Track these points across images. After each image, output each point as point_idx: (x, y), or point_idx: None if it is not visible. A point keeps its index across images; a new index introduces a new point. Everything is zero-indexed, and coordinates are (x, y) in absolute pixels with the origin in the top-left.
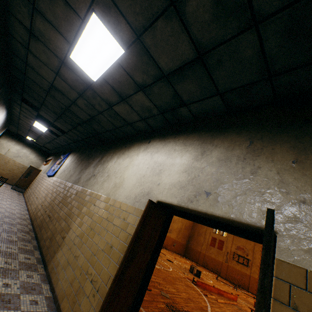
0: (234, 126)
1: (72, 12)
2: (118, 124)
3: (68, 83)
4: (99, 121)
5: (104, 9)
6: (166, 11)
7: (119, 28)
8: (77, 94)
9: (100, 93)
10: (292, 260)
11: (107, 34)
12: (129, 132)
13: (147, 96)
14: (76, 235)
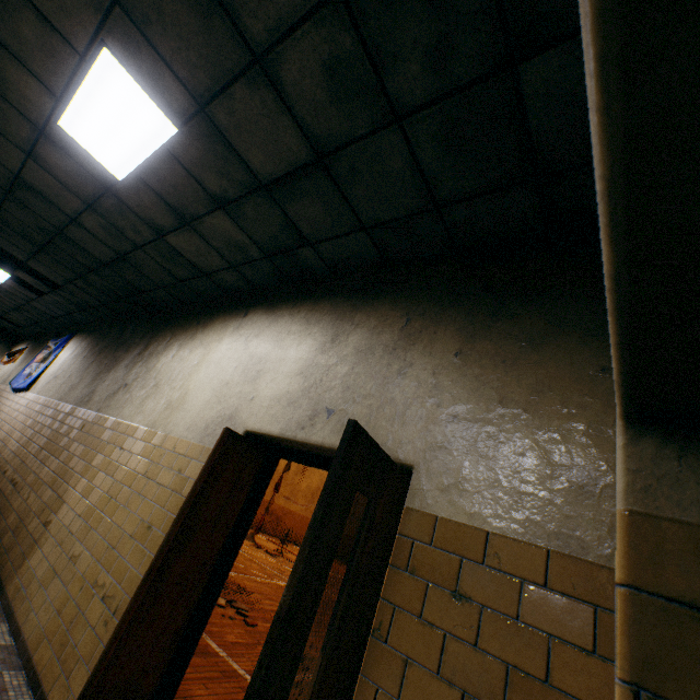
0: (390, 291)
1: (58, 37)
2: (181, 273)
3: (59, 178)
4: (138, 264)
5: (126, 45)
6: (248, 72)
7: (162, 85)
8: (82, 204)
9: (134, 205)
10: (423, 506)
11: (137, 92)
12: (208, 292)
13: (236, 221)
14: (77, 514)
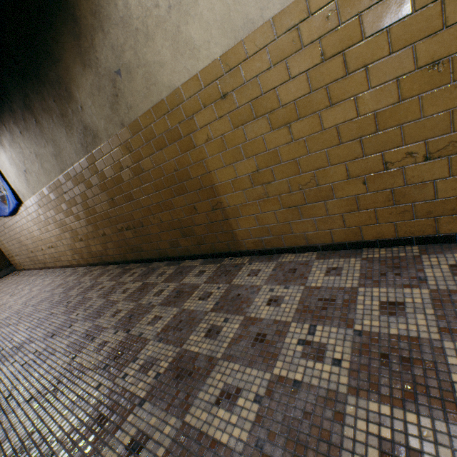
0: None
1: None
2: None
3: None
4: None
5: None
6: None
7: None
8: None
9: None
10: None
11: None
12: None
13: None
14: (249, 174)
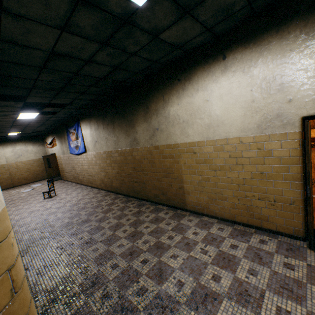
0: None
1: None
2: (158, 56)
3: (84, 35)
4: (126, 67)
5: None
6: None
7: None
8: (98, 46)
9: (143, 23)
10: None
11: None
12: (173, 58)
13: None
14: (197, 181)
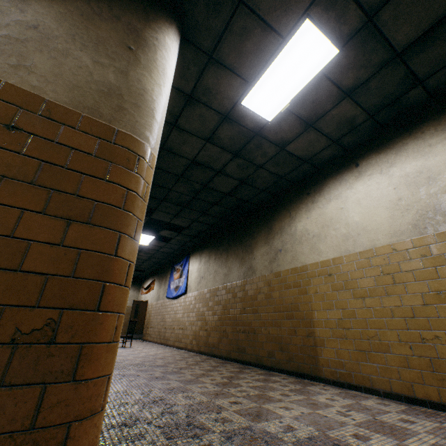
0: None
1: (271, 35)
2: (285, 170)
3: (222, 145)
4: (252, 181)
5: (325, 6)
6: None
7: (341, 21)
8: (230, 156)
9: (271, 135)
10: None
11: (317, 40)
12: (301, 174)
13: (355, 101)
14: (336, 319)
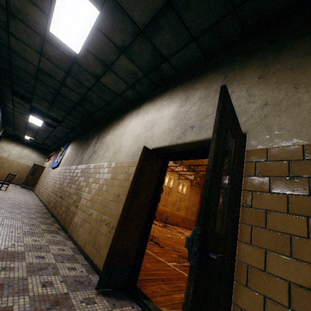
0: (211, 68)
1: None
2: (108, 98)
3: (54, 62)
4: (90, 99)
5: None
6: None
7: None
8: (64, 73)
9: (85, 66)
10: (257, 146)
11: None
12: (121, 105)
13: (130, 59)
14: (88, 200)
